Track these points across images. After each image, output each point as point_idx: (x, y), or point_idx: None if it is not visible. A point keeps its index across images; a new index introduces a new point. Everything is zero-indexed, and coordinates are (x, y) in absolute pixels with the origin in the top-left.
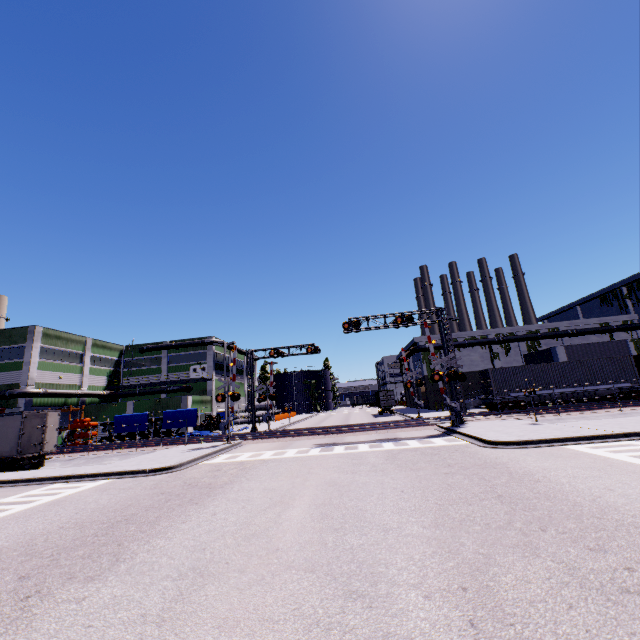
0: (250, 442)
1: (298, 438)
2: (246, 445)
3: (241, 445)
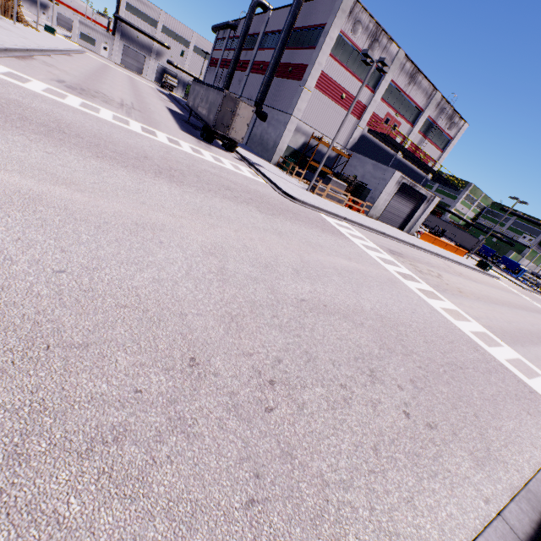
0: None
1: None
2: (540, 296)
3: (538, 295)
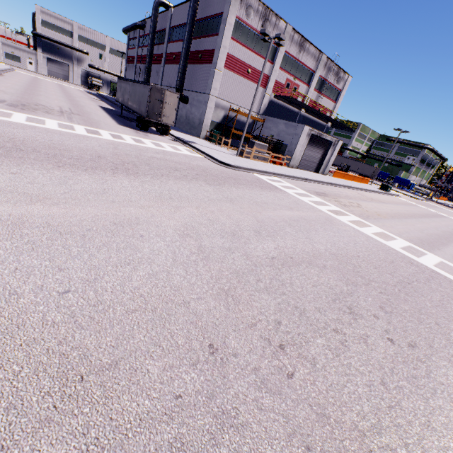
0: (432, 202)
1: (451, 209)
2: (431, 202)
3: (429, 202)
